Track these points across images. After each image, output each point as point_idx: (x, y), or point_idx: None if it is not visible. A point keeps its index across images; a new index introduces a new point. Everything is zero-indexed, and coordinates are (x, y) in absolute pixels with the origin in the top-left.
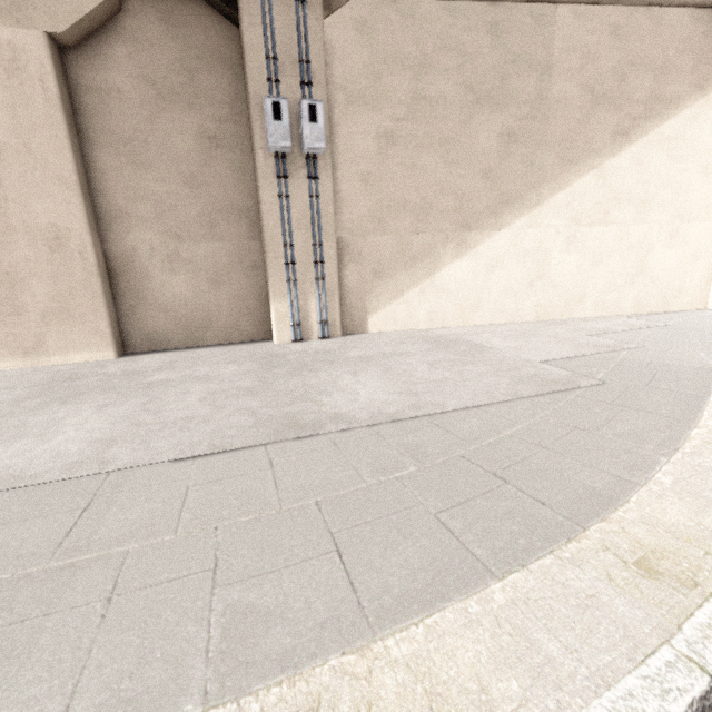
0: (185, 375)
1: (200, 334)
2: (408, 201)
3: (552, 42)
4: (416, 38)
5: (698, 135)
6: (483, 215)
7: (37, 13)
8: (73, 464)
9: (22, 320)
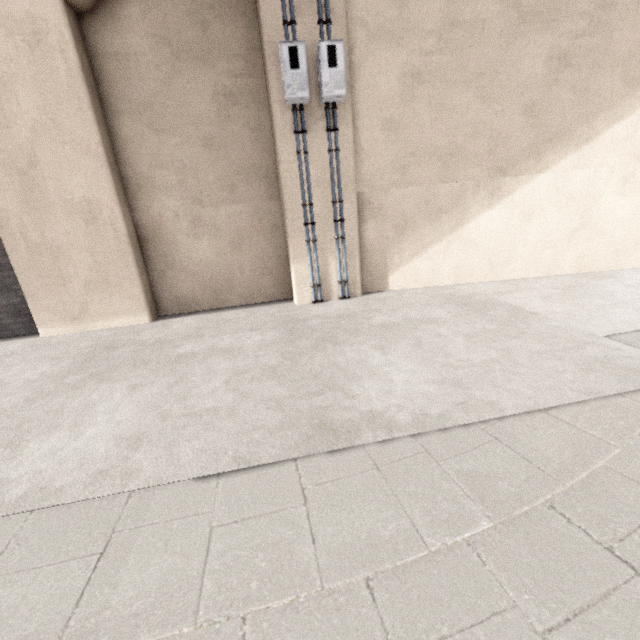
0: (211, 346)
1: (225, 296)
2: (435, 148)
3: None
4: None
5: None
6: (521, 157)
7: None
8: (98, 474)
9: (68, 290)
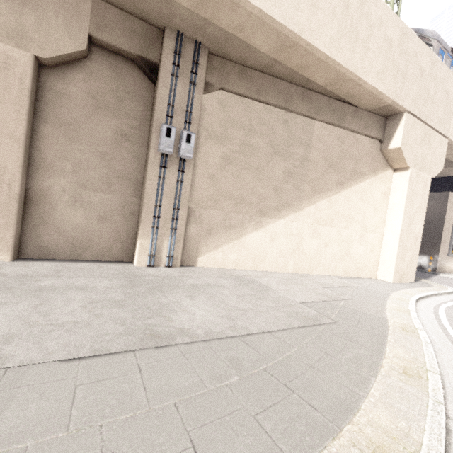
0: (68, 283)
1: (82, 251)
2: (233, 194)
3: (312, 136)
4: (248, 116)
5: (372, 192)
6: (271, 209)
7: (32, 44)
8: None
9: None
